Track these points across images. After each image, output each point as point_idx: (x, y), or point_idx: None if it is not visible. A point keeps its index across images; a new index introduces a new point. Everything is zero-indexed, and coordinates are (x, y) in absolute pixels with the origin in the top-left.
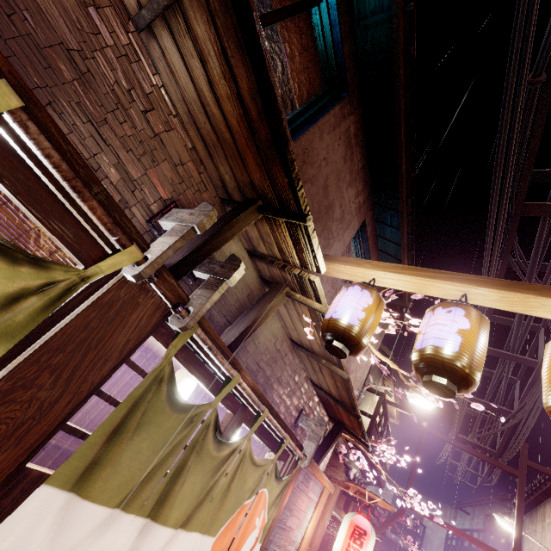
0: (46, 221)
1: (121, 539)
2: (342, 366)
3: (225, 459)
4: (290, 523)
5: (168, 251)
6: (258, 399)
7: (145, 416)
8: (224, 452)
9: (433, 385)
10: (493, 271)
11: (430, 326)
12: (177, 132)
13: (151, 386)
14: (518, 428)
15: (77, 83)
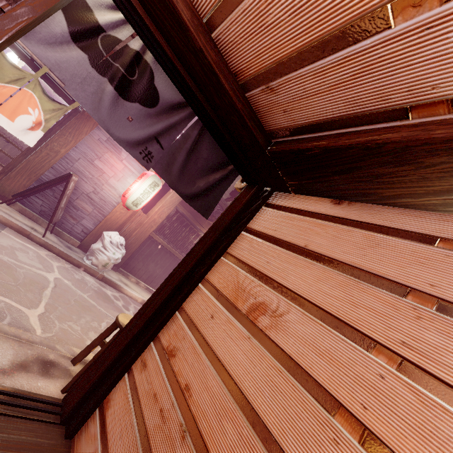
0: None
1: None
2: None
3: None
4: (101, 166)
5: None
6: None
7: None
8: None
9: None
10: None
11: None
12: None
13: None
14: None
15: None
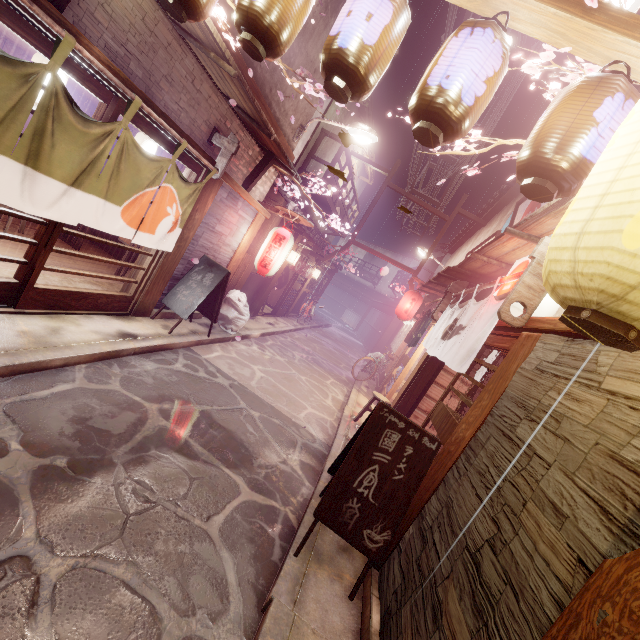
0: None
1: (5, 174)
2: (227, 59)
3: (100, 140)
4: (220, 229)
5: None
6: (125, 85)
7: None
8: (94, 131)
9: (246, 45)
10: None
11: None
12: None
13: None
14: (457, 176)
15: None
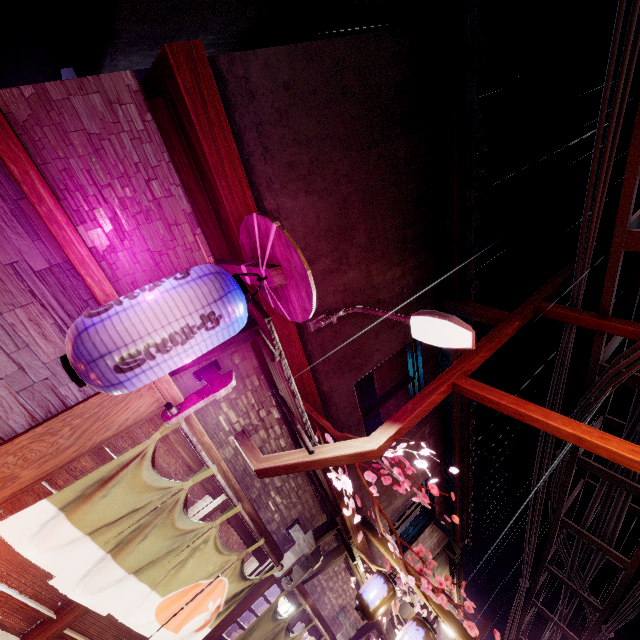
0: (254, 553)
1: None
2: None
3: None
4: None
5: (291, 566)
6: (313, 610)
7: (261, 623)
8: None
9: None
10: (531, 554)
11: (405, 632)
12: (308, 490)
13: (267, 611)
14: None
15: (276, 496)
